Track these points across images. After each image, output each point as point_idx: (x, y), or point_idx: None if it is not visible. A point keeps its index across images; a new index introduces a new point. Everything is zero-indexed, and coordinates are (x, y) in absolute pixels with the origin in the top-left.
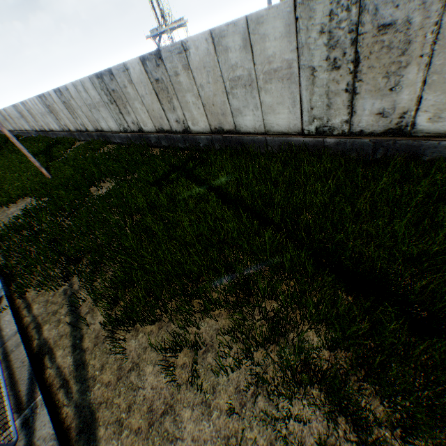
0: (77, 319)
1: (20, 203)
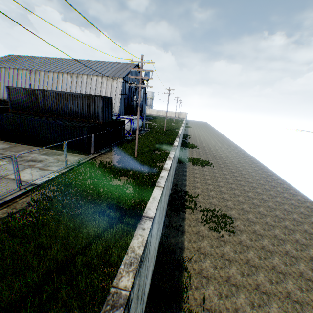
0: (2, 219)
1: (117, 157)
